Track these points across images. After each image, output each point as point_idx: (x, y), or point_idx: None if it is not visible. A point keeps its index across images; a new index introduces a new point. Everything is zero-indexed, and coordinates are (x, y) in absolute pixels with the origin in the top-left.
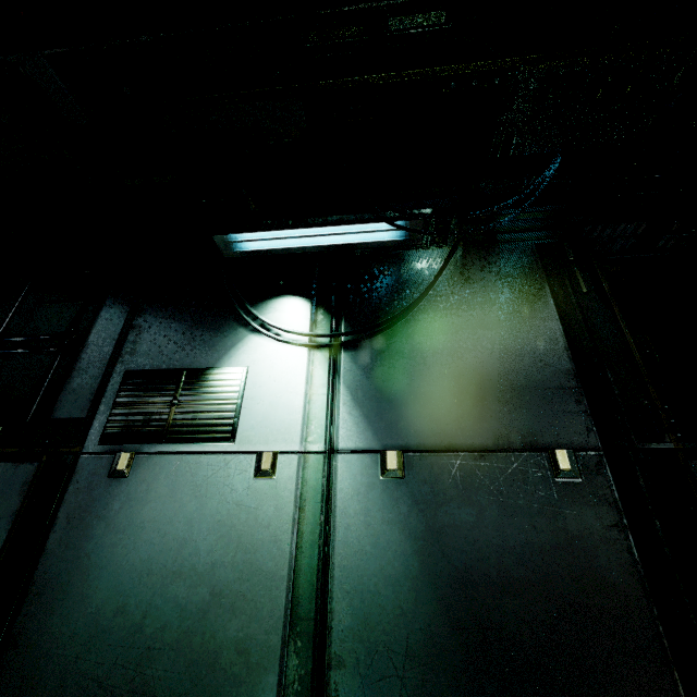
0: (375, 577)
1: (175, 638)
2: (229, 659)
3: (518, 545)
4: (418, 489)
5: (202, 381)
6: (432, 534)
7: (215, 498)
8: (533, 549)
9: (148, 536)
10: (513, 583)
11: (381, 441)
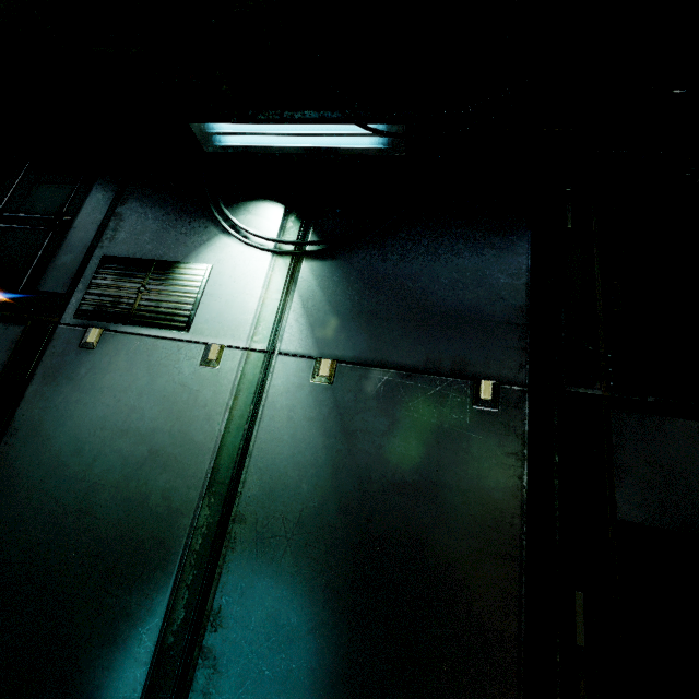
0: (286, 461)
1: (117, 479)
2: (155, 501)
3: (419, 456)
4: (342, 396)
5: (168, 273)
6: (345, 435)
7: (164, 377)
8: (431, 461)
9: (106, 399)
10: (404, 485)
11: (320, 349)
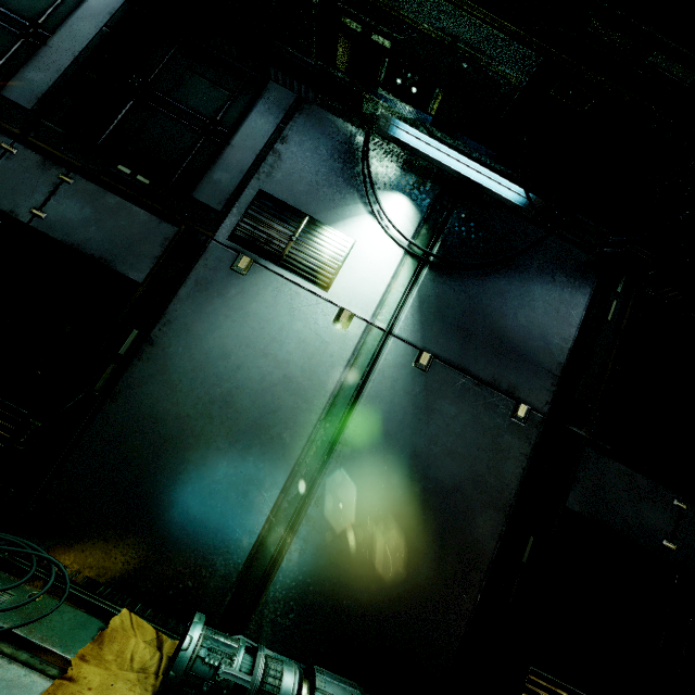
0: (384, 415)
1: (256, 389)
2: (285, 414)
3: (470, 438)
4: (432, 383)
5: (318, 233)
6: (427, 410)
7: (302, 322)
8: (476, 444)
9: (251, 323)
10: (456, 453)
11: (424, 344)
